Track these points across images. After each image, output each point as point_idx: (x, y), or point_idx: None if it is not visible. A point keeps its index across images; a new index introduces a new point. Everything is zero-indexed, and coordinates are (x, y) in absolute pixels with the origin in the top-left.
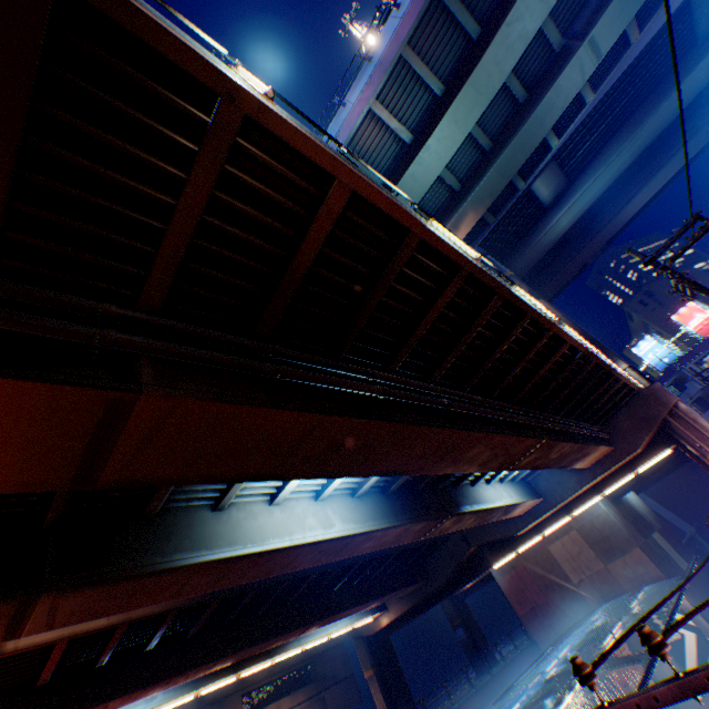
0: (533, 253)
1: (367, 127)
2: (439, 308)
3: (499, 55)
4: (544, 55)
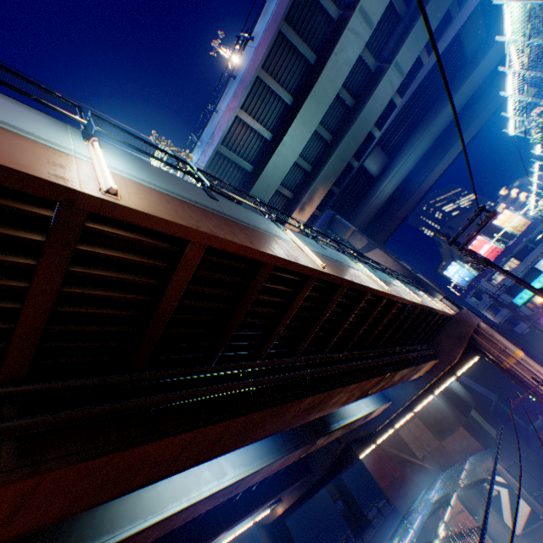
0: (369, 211)
1: (236, 129)
2: (296, 306)
3: (331, 76)
4: (364, 73)
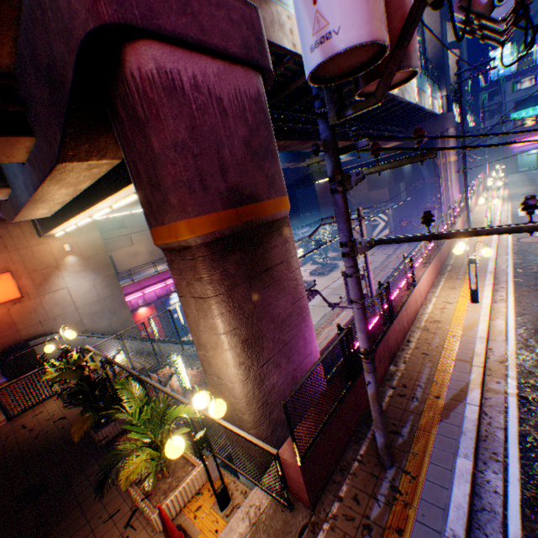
0: None
1: None
2: None
3: None
4: None
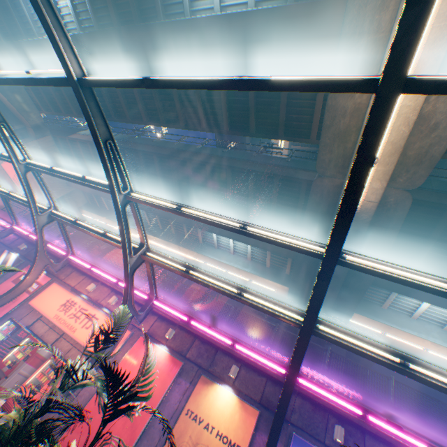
0: None
1: None
2: None
3: None
4: None
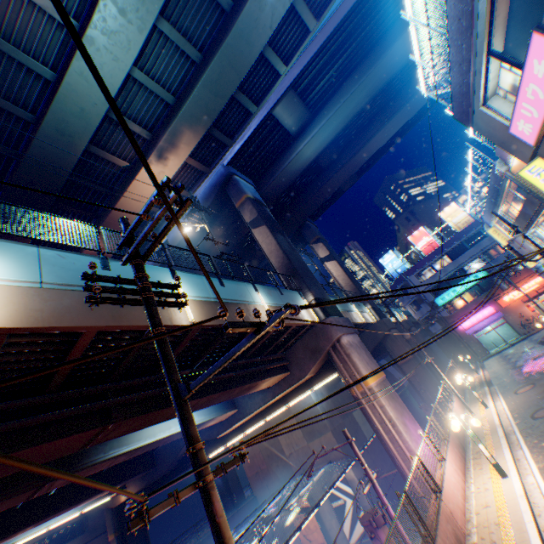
0: (283, 177)
1: None
2: None
3: None
4: None
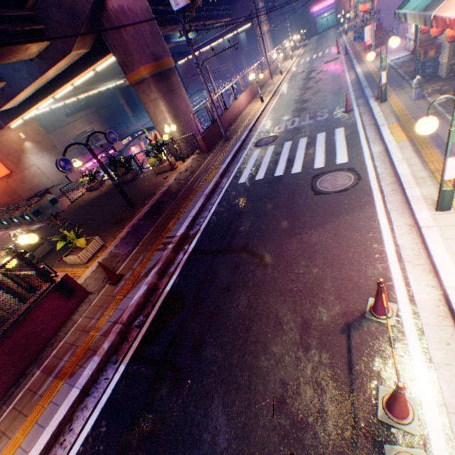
0: None
1: None
2: None
3: None
4: None
